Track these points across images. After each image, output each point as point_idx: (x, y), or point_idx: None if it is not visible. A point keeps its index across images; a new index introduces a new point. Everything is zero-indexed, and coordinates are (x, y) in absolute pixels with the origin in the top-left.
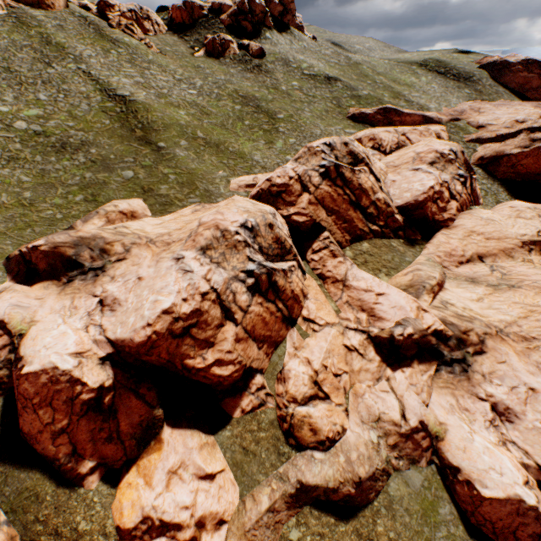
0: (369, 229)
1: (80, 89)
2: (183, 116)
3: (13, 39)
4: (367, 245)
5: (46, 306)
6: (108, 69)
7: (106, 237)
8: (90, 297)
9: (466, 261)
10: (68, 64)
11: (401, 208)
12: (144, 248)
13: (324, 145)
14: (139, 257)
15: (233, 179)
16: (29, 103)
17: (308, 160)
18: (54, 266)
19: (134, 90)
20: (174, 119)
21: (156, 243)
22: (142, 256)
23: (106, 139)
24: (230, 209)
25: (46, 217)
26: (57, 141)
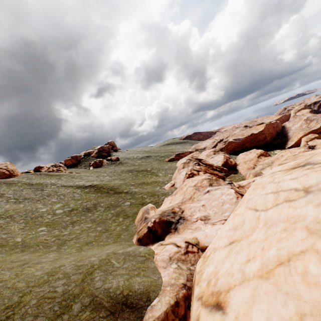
0: (223, 175)
1: (67, 191)
2: (118, 182)
3: (13, 189)
4: (227, 179)
5: (184, 236)
6: (69, 182)
7: (167, 209)
8: (194, 223)
9: (253, 168)
10: (51, 186)
11: (222, 166)
12: (184, 205)
13: (188, 160)
14: (187, 207)
15: (164, 187)
16: (51, 204)
17: (188, 165)
18: (163, 229)
19: (91, 182)
20: (118, 183)
21: (185, 201)
22: (188, 206)
23: (102, 199)
24: (196, 178)
25: (120, 230)
26: (82, 209)
